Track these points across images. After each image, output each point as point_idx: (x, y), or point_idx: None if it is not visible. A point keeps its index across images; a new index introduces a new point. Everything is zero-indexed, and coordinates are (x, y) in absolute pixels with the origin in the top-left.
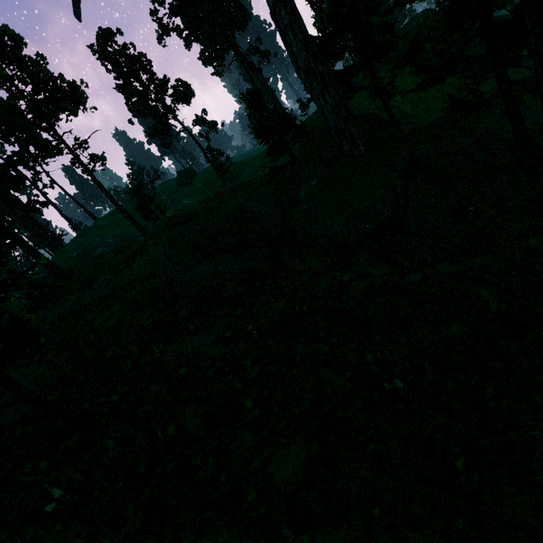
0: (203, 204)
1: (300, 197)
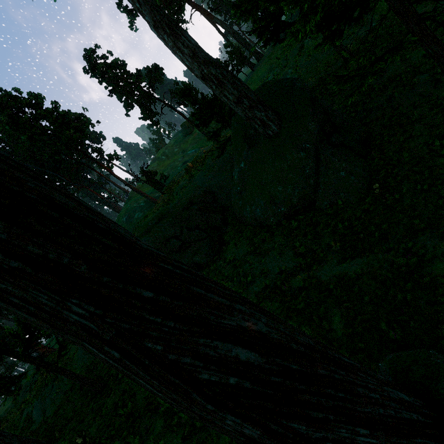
0: (184, 176)
1: (234, 179)
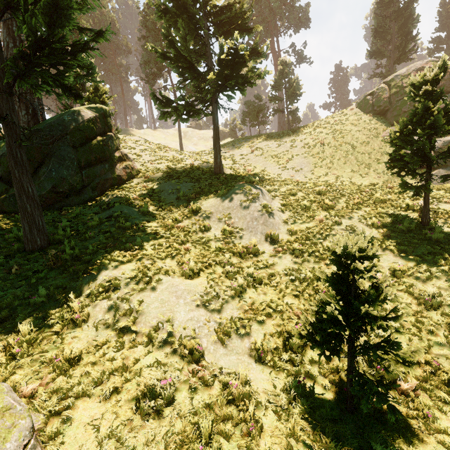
0: None
1: None
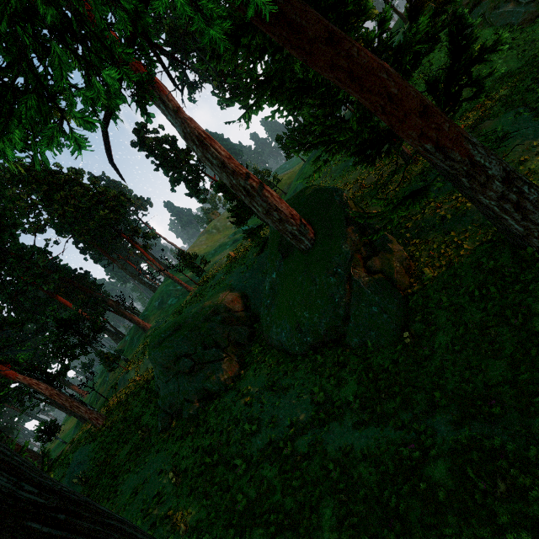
0: (223, 267)
1: (265, 290)
